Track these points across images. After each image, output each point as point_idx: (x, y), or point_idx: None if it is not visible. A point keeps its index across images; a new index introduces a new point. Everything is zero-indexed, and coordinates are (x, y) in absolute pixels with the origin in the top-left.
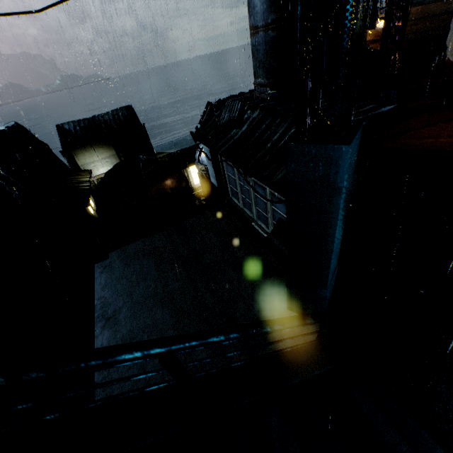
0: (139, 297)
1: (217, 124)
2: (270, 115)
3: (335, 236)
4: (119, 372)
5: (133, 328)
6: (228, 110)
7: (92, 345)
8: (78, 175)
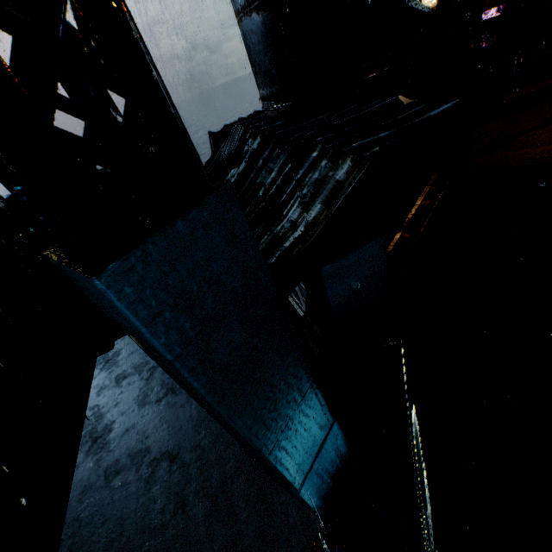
0: (136, 407)
1: (217, 163)
2: (269, 144)
3: (244, 430)
4: (91, 526)
5: (121, 455)
6: (230, 141)
7: (70, 480)
8: None
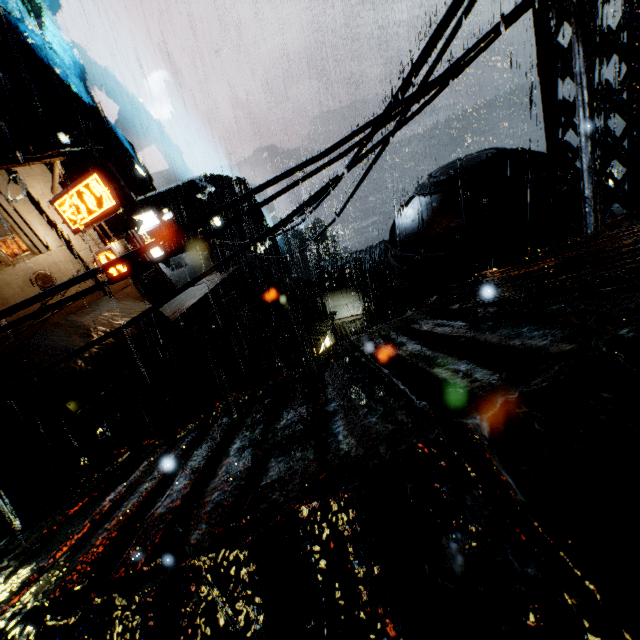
0: None
1: None
2: None
3: None
4: None
5: None
6: None
7: None
8: (321, 321)
